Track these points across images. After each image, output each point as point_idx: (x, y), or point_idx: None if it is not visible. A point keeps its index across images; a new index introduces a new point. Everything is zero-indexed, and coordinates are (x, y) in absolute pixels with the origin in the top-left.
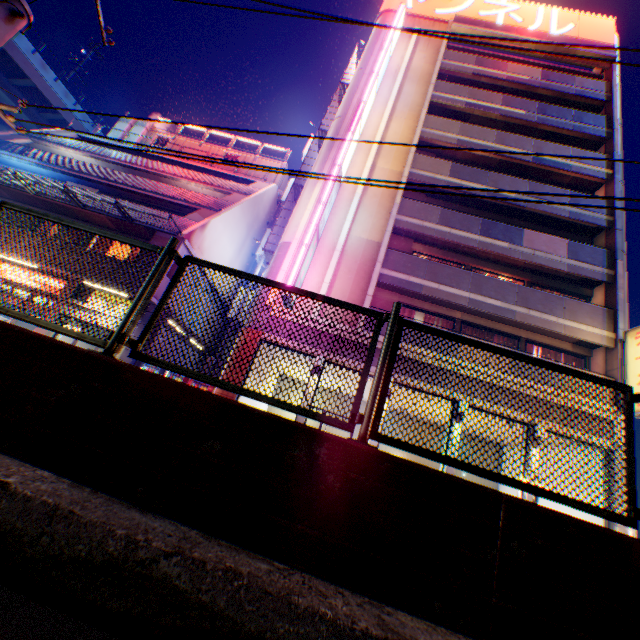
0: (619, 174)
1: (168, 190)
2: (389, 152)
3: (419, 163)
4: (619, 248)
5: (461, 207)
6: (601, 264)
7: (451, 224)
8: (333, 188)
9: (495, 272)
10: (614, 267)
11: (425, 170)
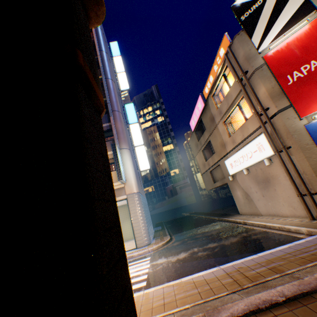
0: (107, 75)
1: None
2: None
3: None
4: (110, 111)
5: None
6: (106, 122)
7: None
8: None
9: None
10: (111, 121)
11: None
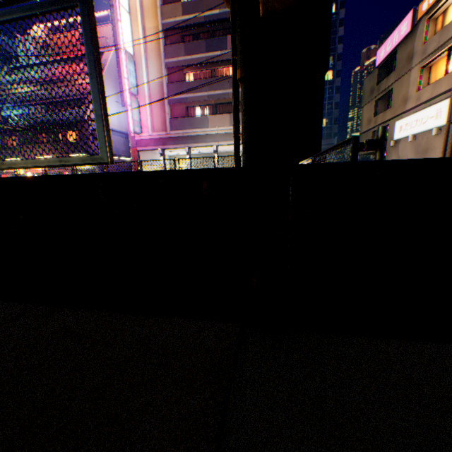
0: None
1: (69, 92)
2: (148, 12)
3: (165, 14)
4: None
5: (201, 29)
6: None
7: (191, 53)
8: (127, 66)
9: (227, 67)
10: None
11: (170, 18)
